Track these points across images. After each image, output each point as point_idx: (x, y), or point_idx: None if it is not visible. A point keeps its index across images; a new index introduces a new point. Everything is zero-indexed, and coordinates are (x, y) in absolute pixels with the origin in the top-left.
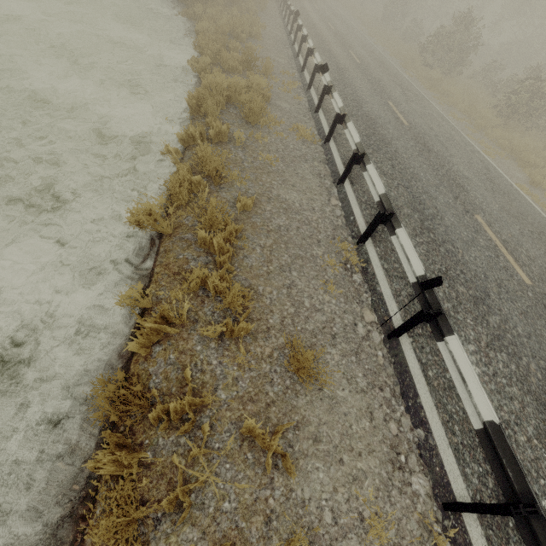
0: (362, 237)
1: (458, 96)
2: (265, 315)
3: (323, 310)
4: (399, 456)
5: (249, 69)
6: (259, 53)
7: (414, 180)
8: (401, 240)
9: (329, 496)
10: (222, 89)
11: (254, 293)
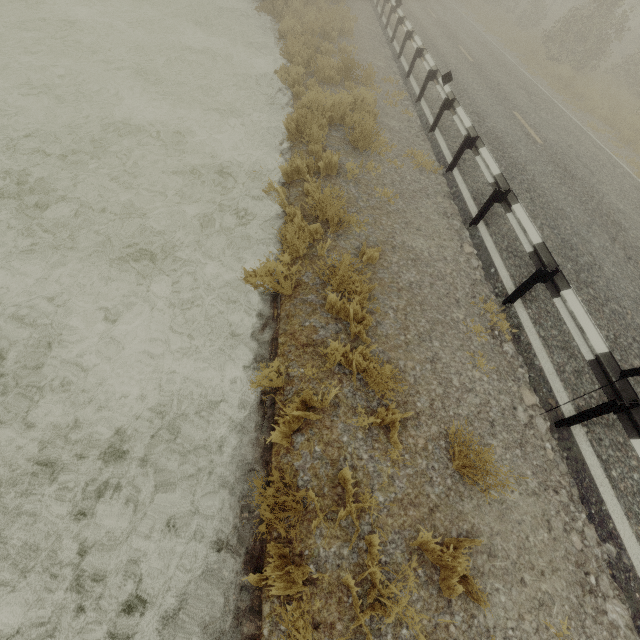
0: (511, 297)
1: (597, 100)
2: (411, 397)
3: (475, 389)
4: (588, 577)
5: (347, 78)
6: (354, 55)
7: (560, 218)
8: (570, 305)
9: (515, 624)
10: (325, 108)
11: (395, 369)
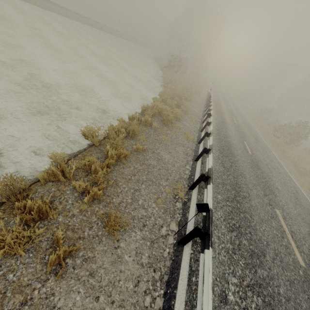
0: (191, 186)
1: (290, 154)
2: (113, 195)
3: (147, 209)
4: None
5: (177, 107)
6: (187, 105)
7: (241, 176)
8: (208, 190)
9: None
10: (158, 108)
11: (115, 183)
